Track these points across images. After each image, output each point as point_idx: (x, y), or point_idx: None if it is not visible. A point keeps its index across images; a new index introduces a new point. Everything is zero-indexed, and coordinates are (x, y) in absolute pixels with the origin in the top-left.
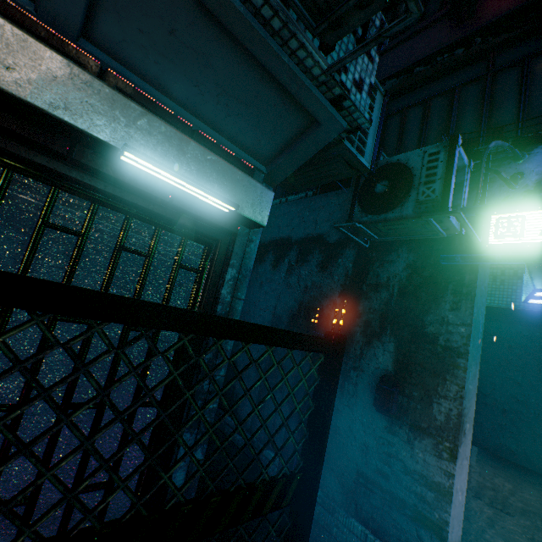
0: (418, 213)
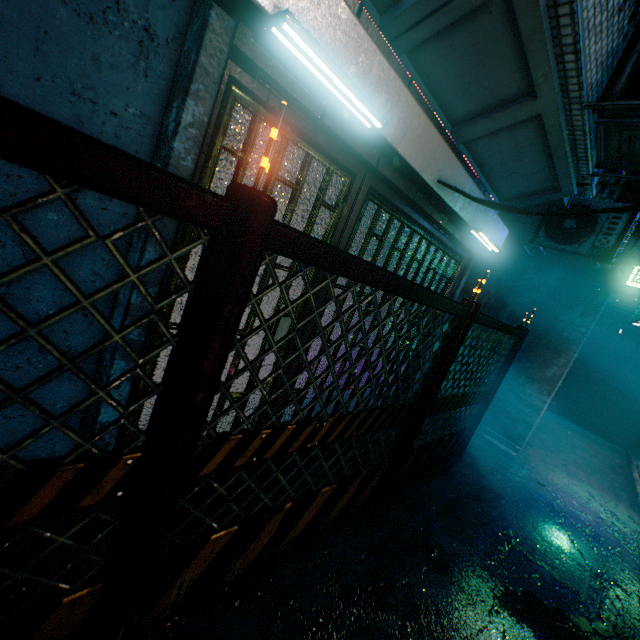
0: (590, 254)
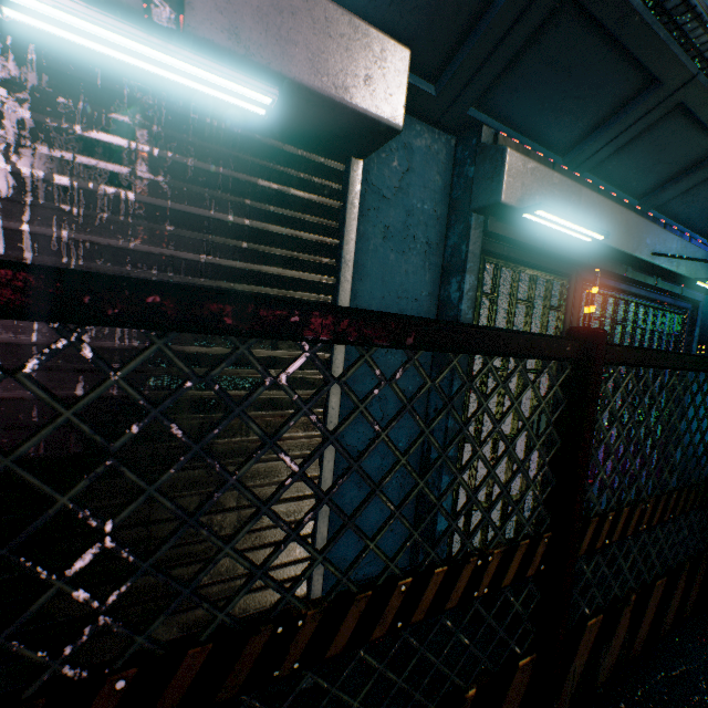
0: None
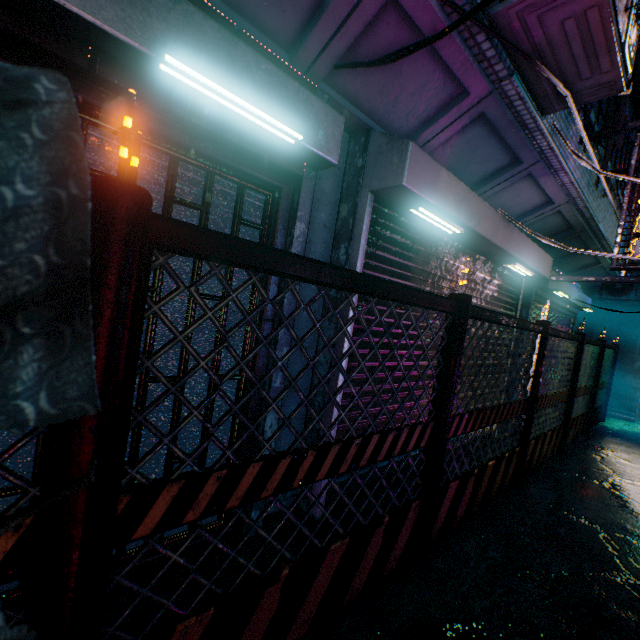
0: (636, 300)
